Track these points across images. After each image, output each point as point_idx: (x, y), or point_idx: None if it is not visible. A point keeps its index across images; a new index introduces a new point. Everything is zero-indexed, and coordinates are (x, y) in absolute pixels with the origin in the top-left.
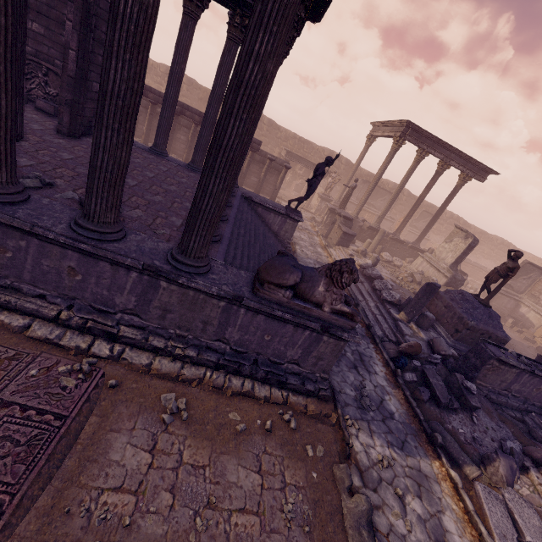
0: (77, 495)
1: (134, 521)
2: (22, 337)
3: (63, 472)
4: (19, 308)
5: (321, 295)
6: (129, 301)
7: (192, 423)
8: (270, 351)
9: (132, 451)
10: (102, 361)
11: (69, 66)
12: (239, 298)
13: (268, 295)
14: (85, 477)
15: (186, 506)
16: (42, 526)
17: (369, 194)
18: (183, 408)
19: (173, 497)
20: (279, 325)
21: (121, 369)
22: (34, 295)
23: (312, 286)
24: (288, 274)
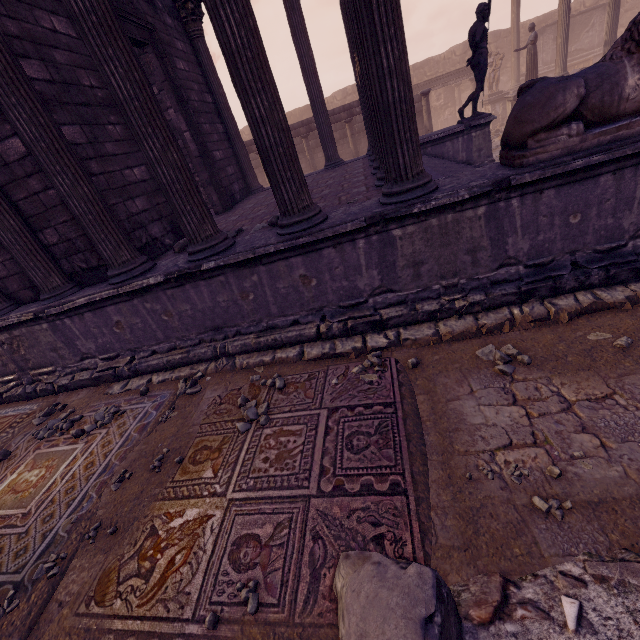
0: (466, 462)
1: (563, 470)
2: (303, 363)
3: (431, 447)
4: (286, 341)
5: (638, 90)
6: (373, 279)
7: (542, 362)
8: (590, 237)
9: (491, 411)
10: (384, 352)
11: (191, 149)
12: (502, 183)
13: (543, 153)
14: (459, 445)
15: (626, 441)
16: (454, 495)
17: (566, 26)
18: (515, 353)
19: (594, 437)
20: (584, 189)
21: (409, 350)
22: (288, 324)
23: (611, 87)
24: (559, 96)
